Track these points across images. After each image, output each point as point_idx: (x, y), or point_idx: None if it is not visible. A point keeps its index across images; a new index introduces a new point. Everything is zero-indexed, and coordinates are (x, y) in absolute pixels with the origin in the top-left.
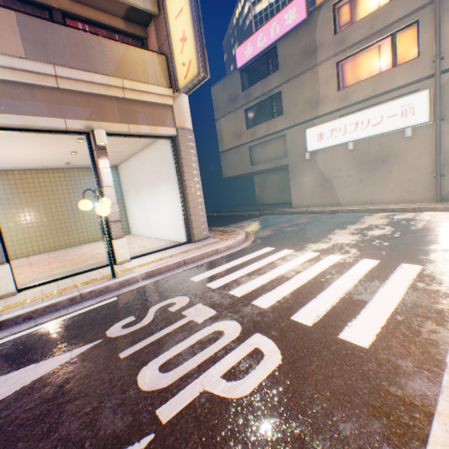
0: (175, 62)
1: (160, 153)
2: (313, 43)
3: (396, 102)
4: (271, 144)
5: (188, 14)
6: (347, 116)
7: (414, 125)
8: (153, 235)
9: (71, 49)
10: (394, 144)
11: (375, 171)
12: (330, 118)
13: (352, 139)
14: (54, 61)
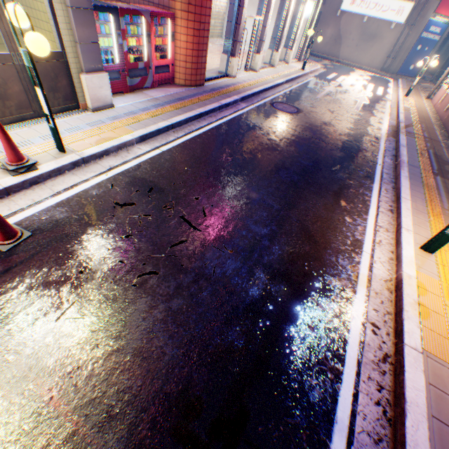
0: None
1: None
2: None
3: (400, 2)
4: None
5: None
6: None
7: (397, 23)
8: None
9: None
10: (383, 30)
11: (366, 43)
12: None
13: (368, 16)
14: None
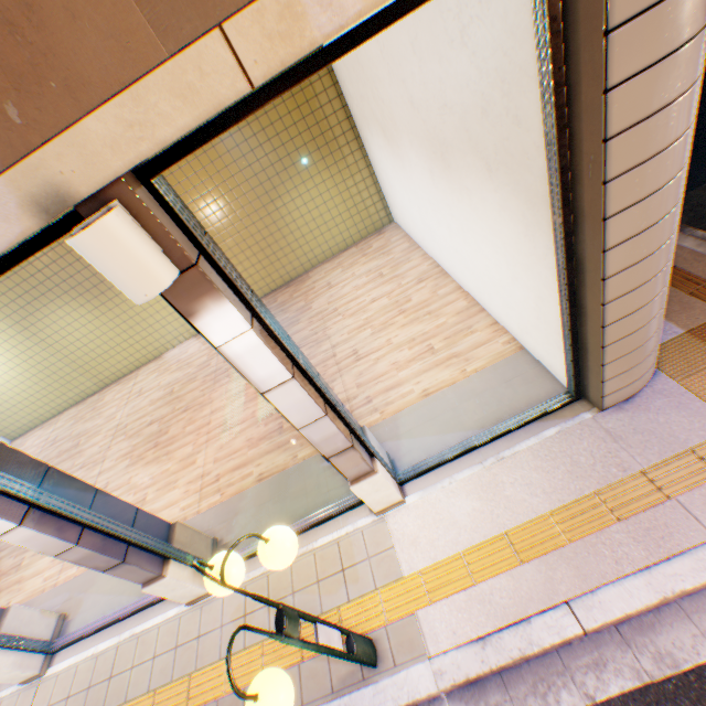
0: None
1: (448, 24)
2: None
3: None
4: None
5: None
6: None
7: None
8: (443, 268)
9: None
10: None
11: None
12: None
13: None
14: None
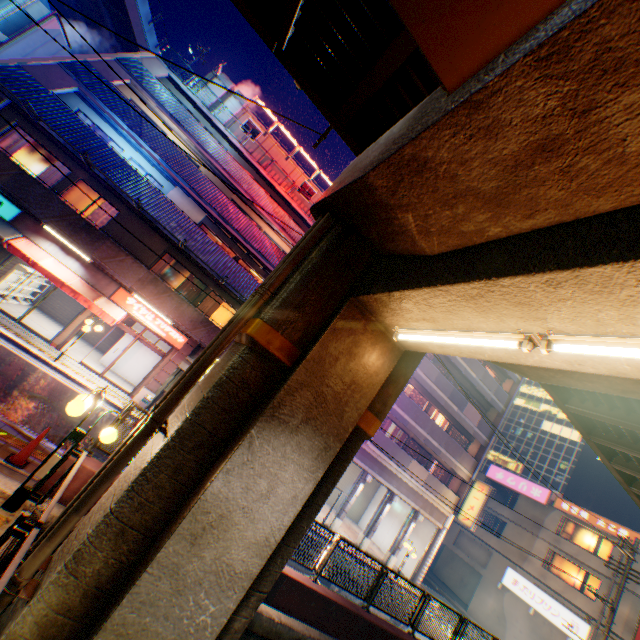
0: (461, 506)
1: (423, 520)
2: (541, 520)
3: (570, 613)
4: (477, 545)
5: (479, 504)
6: (539, 588)
7: (574, 639)
8: (380, 545)
9: (433, 485)
10: (559, 639)
11: None
12: (528, 577)
13: (534, 607)
14: (427, 487)
